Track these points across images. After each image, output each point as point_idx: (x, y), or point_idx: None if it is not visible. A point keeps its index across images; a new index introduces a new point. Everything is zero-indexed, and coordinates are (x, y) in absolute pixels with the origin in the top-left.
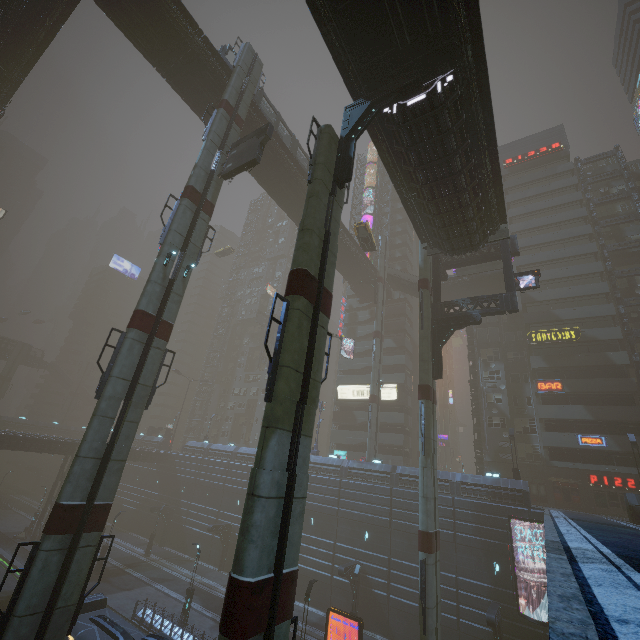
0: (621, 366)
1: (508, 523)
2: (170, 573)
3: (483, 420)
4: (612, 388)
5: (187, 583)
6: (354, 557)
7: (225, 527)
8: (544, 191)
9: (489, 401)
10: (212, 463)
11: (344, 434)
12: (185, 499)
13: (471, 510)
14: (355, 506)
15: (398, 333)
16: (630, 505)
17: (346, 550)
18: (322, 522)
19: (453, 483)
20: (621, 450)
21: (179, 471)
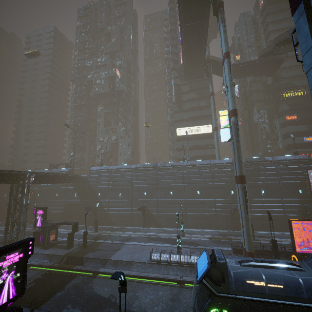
0: None
1: (305, 173)
2: (123, 236)
3: (258, 137)
4: None
5: (141, 237)
6: (227, 203)
7: (143, 206)
8: (287, 17)
9: (260, 128)
10: (118, 176)
11: (183, 153)
12: (103, 199)
13: (286, 171)
14: (224, 180)
15: (206, 98)
16: None
17: (222, 201)
18: (204, 192)
19: (275, 161)
20: None
21: (92, 185)
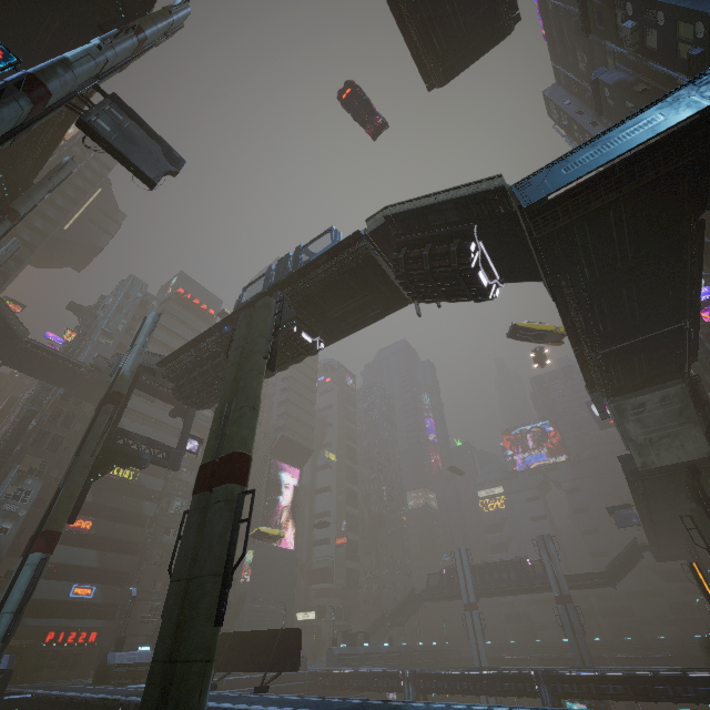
0: (147, 516)
1: None
2: None
3: None
4: (130, 536)
5: None
6: None
7: None
8: (187, 337)
9: None
10: None
11: None
12: None
13: None
14: None
15: None
16: (107, 665)
17: None
18: None
19: None
20: (102, 601)
21: None
